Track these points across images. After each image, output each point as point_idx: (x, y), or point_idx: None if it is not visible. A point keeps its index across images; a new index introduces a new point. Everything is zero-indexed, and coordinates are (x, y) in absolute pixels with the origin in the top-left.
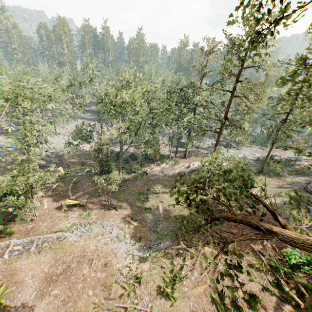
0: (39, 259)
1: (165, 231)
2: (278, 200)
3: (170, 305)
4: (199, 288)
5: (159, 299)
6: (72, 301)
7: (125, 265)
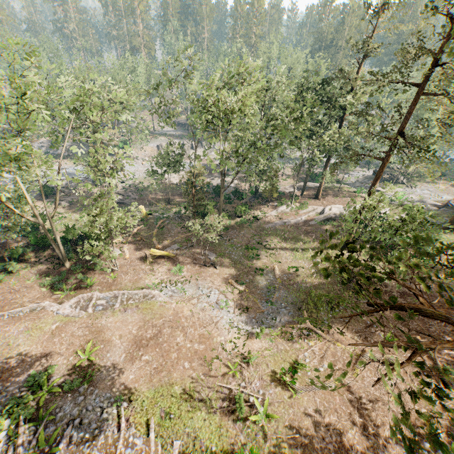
0: (126, 318)
1: (283, 303)
2: None
3: (288, 397)
4: (330, 384)
5: (274, 387)
6: (166, 370)
7: (229, 340)
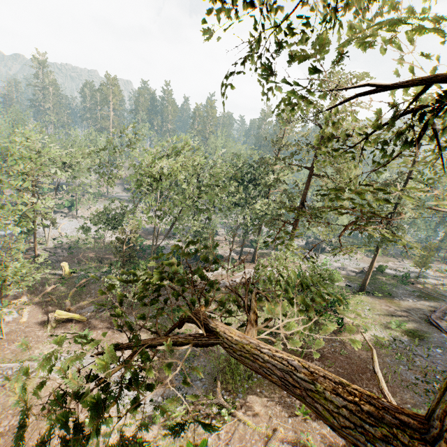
0: None
1: None
2: (385, 334)
3: None
4: None
5: None
6: None
7: (116, 428)
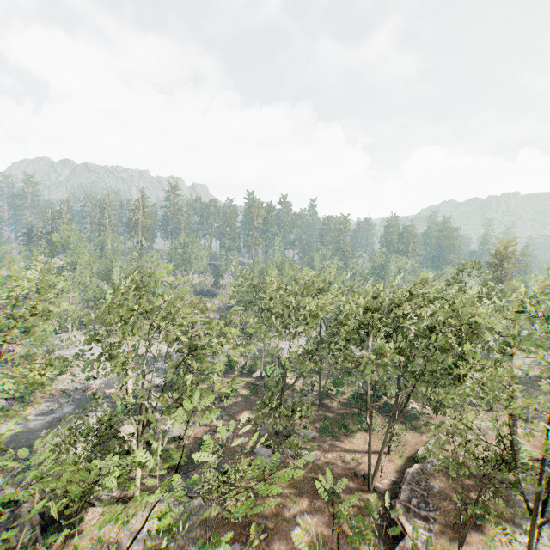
0: None
1: None
2: None
3: None
4: None
5: None
6: None
7: None
